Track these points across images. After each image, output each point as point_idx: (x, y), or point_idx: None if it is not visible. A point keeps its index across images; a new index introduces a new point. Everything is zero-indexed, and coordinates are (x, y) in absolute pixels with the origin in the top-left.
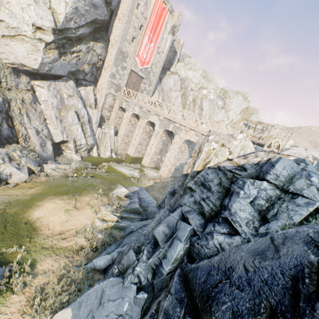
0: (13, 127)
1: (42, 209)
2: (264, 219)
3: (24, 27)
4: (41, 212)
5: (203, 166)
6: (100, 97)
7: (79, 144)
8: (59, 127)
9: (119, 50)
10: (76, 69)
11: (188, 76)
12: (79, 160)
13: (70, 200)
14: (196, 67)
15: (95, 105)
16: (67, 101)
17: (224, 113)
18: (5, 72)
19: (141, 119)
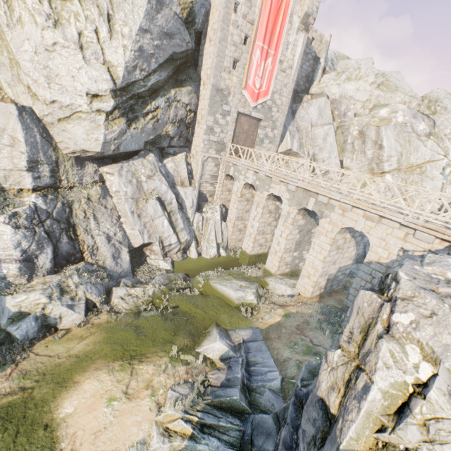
0: (75, 239)
1: (75, 395)
2: None
3: (78, 101)
4: (73, 401)
5: (376, 442)
6: (195, 166)
7: (168, 244)
8: (136, 226)
9: (214, 89)
10: (155, 135)
11: (345, 92)
12: (169, 269)
13: (123, 373)
14: (361, 72)
15: (190, 180)
16: (146, 185)
17: (433, 146)
18: (66, 166)
19: (258, 191)
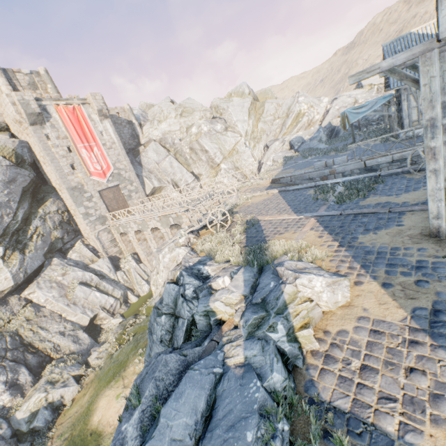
0: (38, 351)
1: (98, 411)
2: None
3: None
4: (98, 414)
5: None
6: (94, 243)
7: (110, 306)
8: (77, 311)
9: (69, 190)
10: (48, 245)
11: (164, 130)
12: (122, 321)
13: (118, 382)
14: (165, 113)
15: (97, 254)
16: (65, 281)
17: (232, 134)
18: None
19: (144, 232)
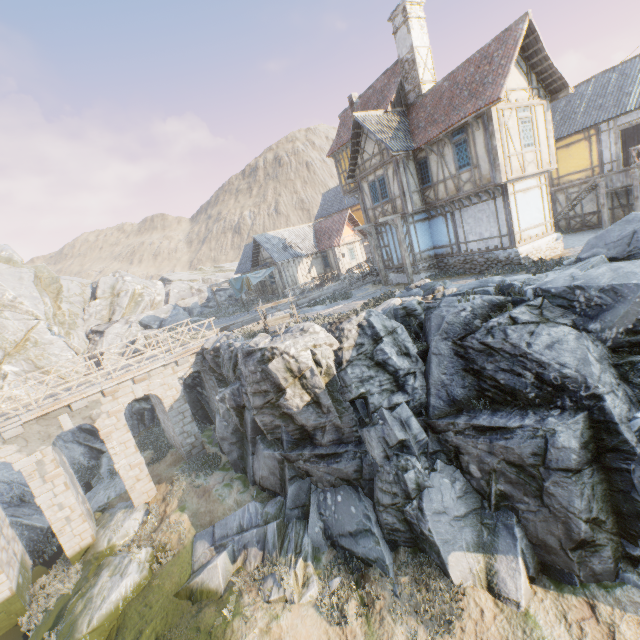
0: None
1: None
2: (406, 354)
3: None
4: None
5: (323, 377)
6: None
7: None
8: None
9: None
10: None
11: None
12: None
13: None
14: None
15: None
16: None
17: (16, 315)
18: None
19: None
